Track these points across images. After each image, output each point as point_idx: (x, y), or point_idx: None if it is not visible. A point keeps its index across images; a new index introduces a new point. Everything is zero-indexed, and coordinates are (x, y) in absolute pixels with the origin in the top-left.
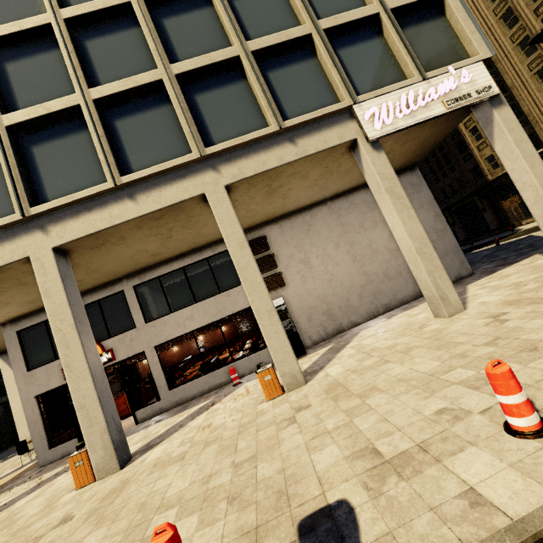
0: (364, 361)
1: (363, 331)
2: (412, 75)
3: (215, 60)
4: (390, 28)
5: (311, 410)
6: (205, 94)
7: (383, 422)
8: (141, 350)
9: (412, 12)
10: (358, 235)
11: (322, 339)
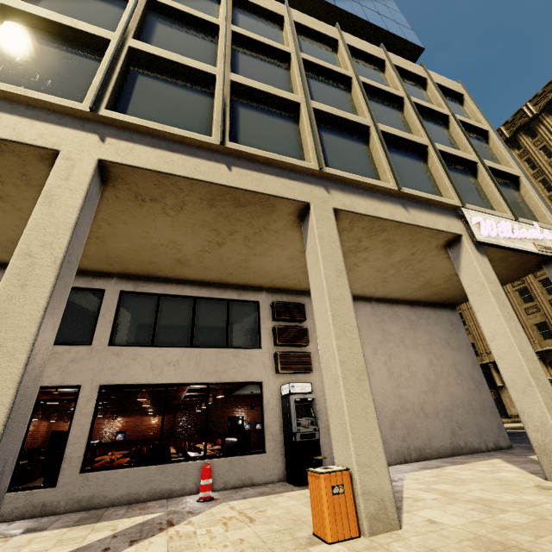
0: (496, 513)
1: (409, 473)
2: (505, 213)
3: (350, 118)
4: (486, 175)
5: None
6: (331, 136)
7: None
8: (76, 383)
9: (496, 177)
10: (398, 349)
11: None
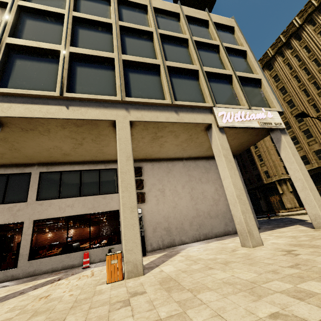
0: (192, 265)
1: (189, 247)
2: (244, 105)
3: (147, 62)
4: (236, 82)
5: (146, 296)
6: (135, 74)
7: (218, 318)
8: (21, 220)
9: (246, 81)
10: (197, 184)
11: (159, 248)
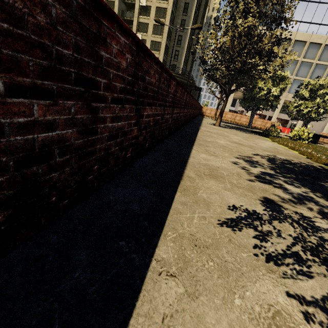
0: None
1: None
2: None
3: None
4: None
5: None
6: None
7: None
8: (266, 115)
9: None
10: (320, 121)
11: None
